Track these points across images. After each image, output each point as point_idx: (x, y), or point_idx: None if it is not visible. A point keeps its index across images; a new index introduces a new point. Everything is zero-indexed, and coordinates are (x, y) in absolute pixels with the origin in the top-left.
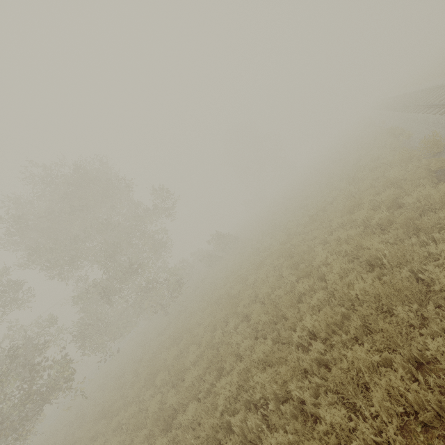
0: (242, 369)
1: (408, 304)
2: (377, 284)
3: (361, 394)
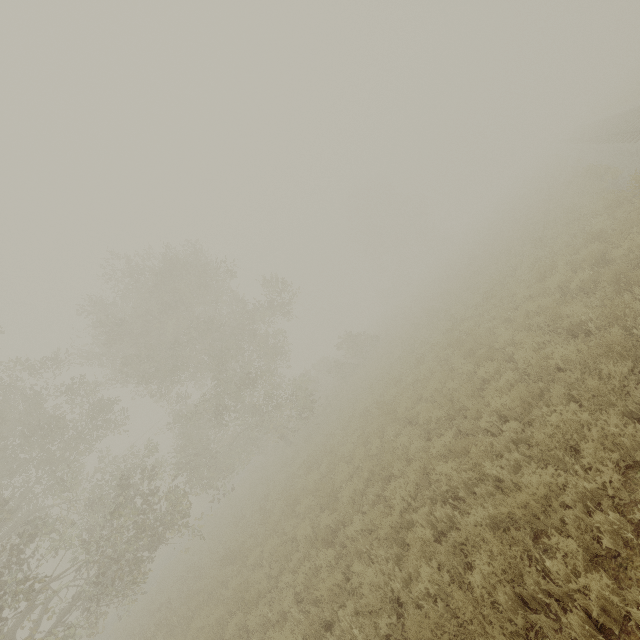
0: (418, 466)
1: (621, 363)
2: (581, 346)
3: (570, 459)
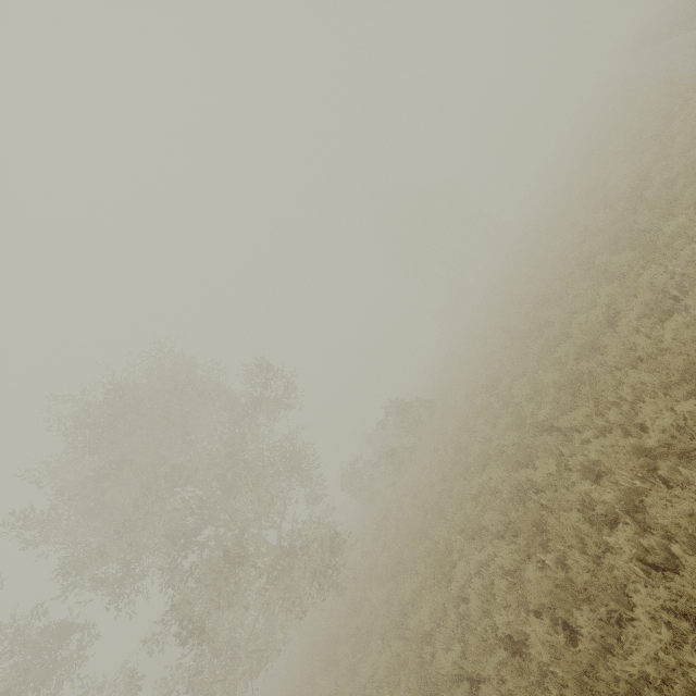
0: None
1: None
2: None
3: None
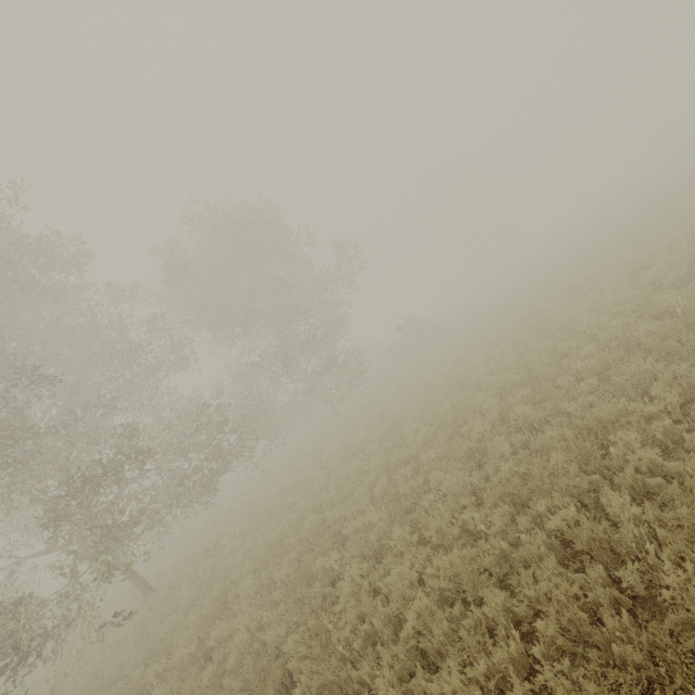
0: (495, 411)
1: None
2: (667, 321)
3: (639, 400)
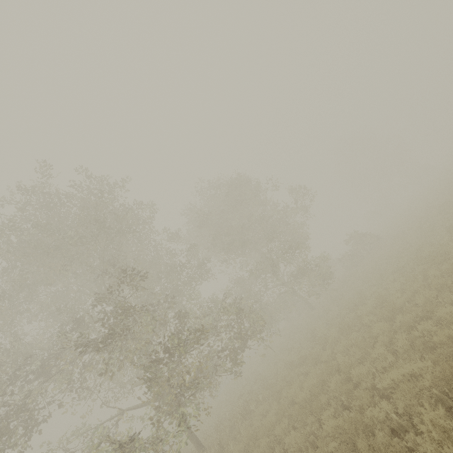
0: None
1: None
2: None
3: None
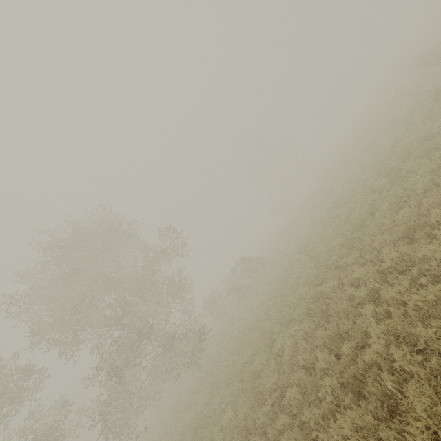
0: None
1: None
2: None
3: None
